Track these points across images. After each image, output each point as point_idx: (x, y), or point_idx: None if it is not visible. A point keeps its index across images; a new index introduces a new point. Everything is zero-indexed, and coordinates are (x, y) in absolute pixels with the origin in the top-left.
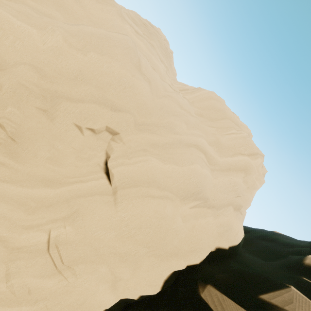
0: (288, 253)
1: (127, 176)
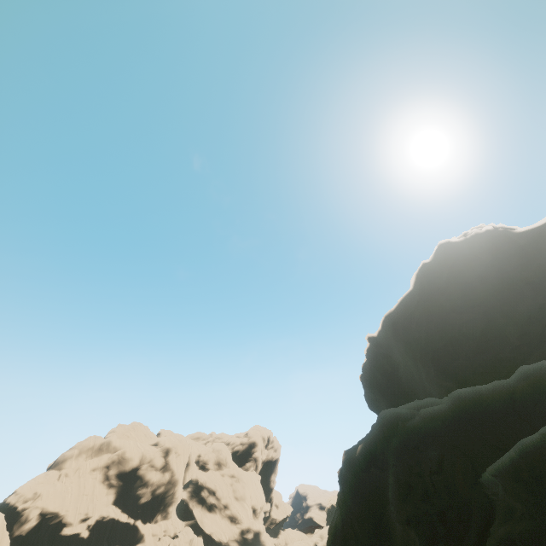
0: (11, 512)
1: (0, 539)
